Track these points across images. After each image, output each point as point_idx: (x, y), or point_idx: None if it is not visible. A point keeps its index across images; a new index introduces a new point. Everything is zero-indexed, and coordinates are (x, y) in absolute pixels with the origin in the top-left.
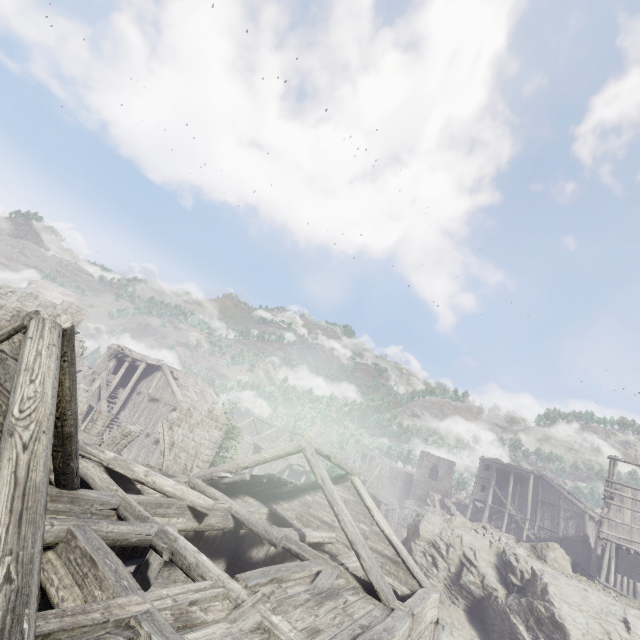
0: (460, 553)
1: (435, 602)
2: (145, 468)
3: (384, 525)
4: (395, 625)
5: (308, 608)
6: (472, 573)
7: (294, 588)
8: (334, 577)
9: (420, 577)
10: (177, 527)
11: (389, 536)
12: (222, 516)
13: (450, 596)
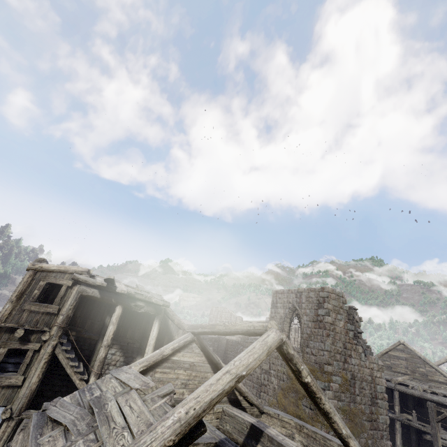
0: None
1: None
2: None
3: None
4: None
5: None
6: None
7: None
8: None
9: None
10: None
11: None
12: None
13: None
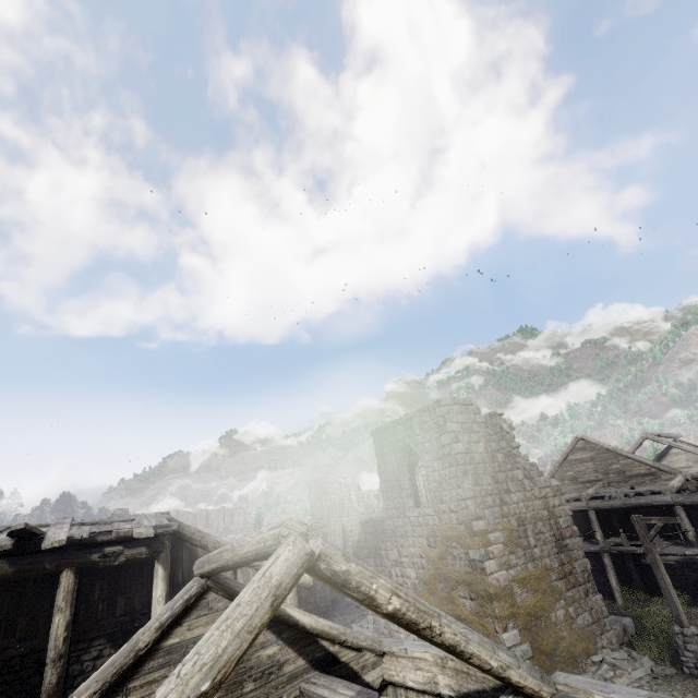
0: None
1: None
2: None
3: None
4: None
5: None
6: None
7: None
8: None
9: None
10: None
11: None
12: None
13: None
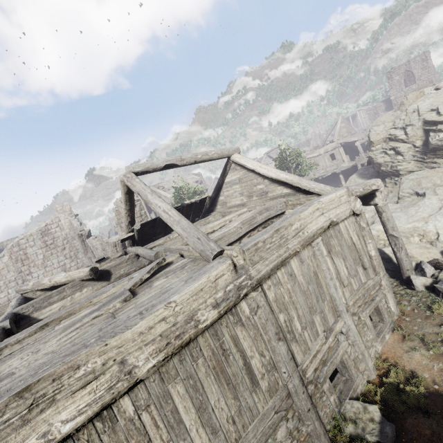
0: (420, 124)
1: (336, 202)
2: (49, 277)
3: (269, 173)
4: (176, 291)
5: (39, 345)
6: (440, 131)
7: (76, 317)
8: (145, 273)
9: (318, 190)
10: (87, 295)
11: (277, 178)
12: (131, 264)
13: (426, 166)
